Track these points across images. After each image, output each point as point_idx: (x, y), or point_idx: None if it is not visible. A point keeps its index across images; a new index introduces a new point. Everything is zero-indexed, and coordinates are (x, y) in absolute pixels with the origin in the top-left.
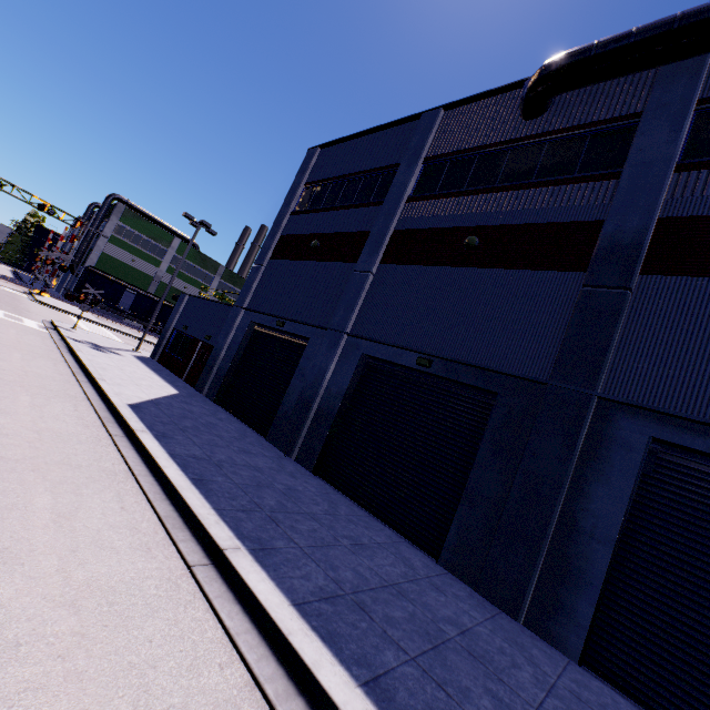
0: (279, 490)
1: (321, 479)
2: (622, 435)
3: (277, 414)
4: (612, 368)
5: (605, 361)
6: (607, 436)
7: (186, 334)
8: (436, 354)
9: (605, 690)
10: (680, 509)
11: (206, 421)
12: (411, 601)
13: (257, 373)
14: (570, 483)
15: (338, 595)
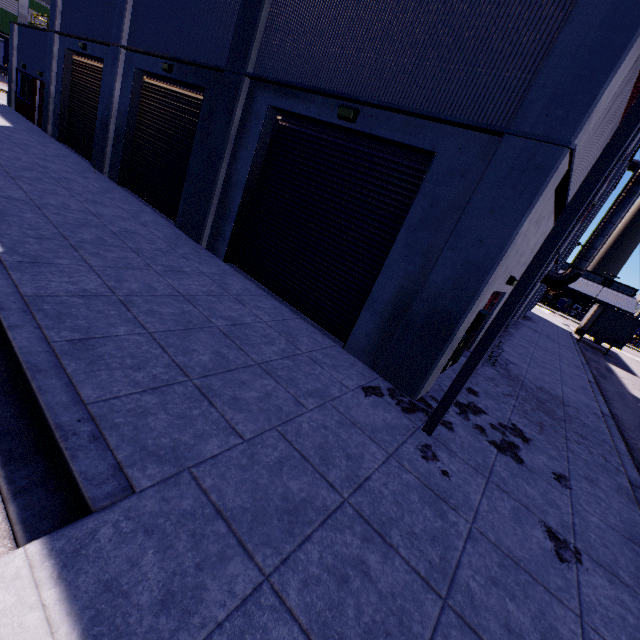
0: (49, 176)
1: (125, 189)
2: (257, 108)
3: (94, 141)
4: (261, 49)
5: (253, 41)
6: (251, 111)
7: (26, 74)
8: (170, 56)
9: (221, 264)
10: (281, 160)
11: (23, 142)
12: (99, 218)
13: (82, 106)
14: (232, 152)
15: (24, 201)
